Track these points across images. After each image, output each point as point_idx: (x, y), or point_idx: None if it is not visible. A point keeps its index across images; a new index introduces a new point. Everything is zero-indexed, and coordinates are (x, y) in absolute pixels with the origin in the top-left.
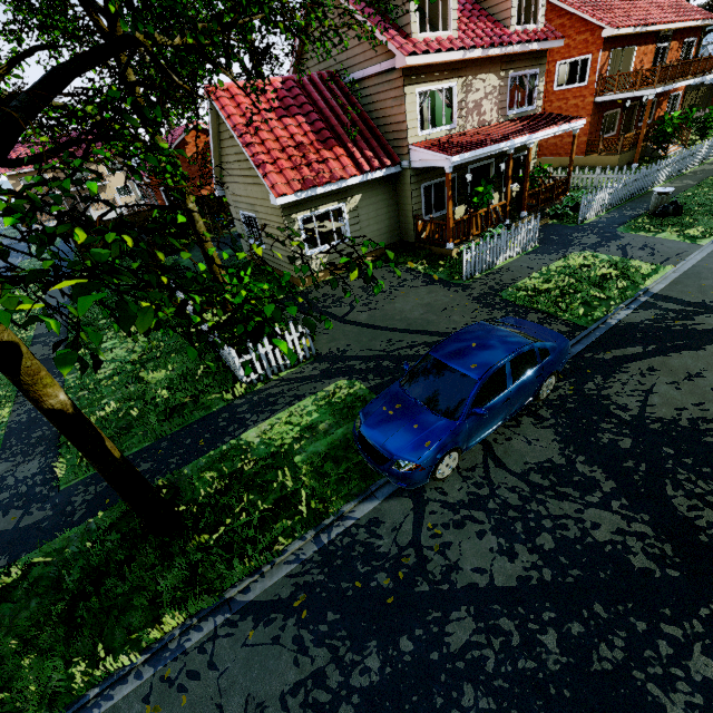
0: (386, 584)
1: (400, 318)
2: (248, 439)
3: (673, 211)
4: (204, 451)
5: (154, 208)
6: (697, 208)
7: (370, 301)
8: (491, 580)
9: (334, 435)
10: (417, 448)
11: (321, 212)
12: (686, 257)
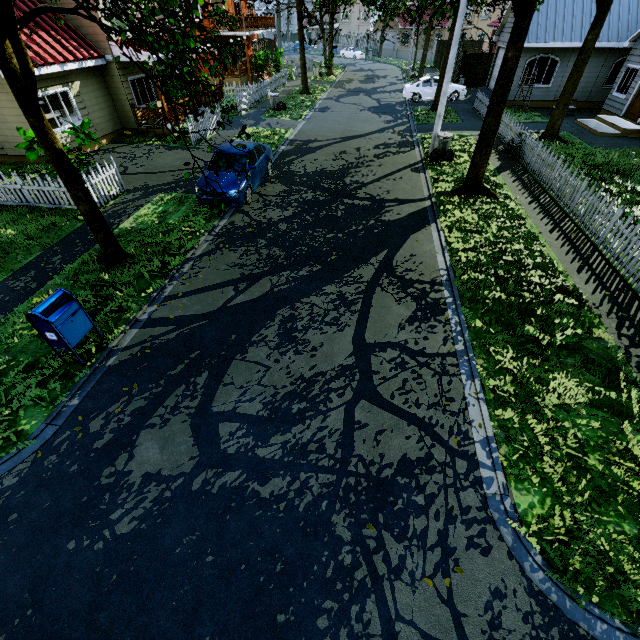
0: (251, 230)
1: (169, 166)
2: (127, 226)
3: (282, 107)
4: None
5: None
6: (292, 107)
7: (136, 162)
8: (285, 216)
9: (182, 210)
10: (236, 185)
11: (50, 93)
12: (297, 126)
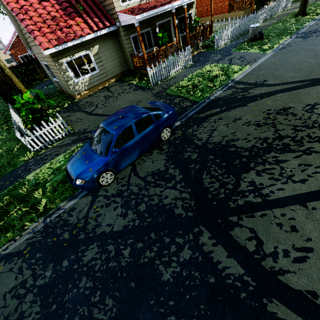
0: (66, 237)
1: (117, 109)
2: (29, 178)
3: (259, 37)
4: (7, 187)
5: (11, 67)
6: (272, 34)
7: (106, 102)
8: (112, 229)
9: None
10: (85, 172)
11: (76, 57)
12: (258, 60)
